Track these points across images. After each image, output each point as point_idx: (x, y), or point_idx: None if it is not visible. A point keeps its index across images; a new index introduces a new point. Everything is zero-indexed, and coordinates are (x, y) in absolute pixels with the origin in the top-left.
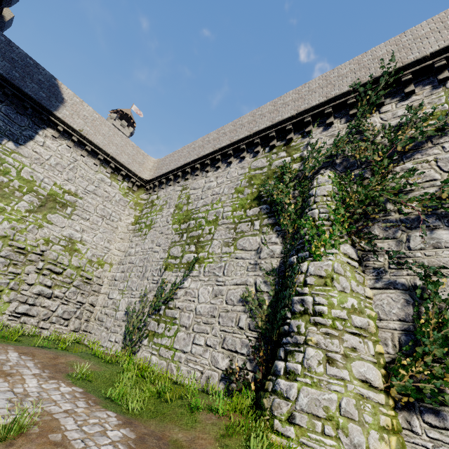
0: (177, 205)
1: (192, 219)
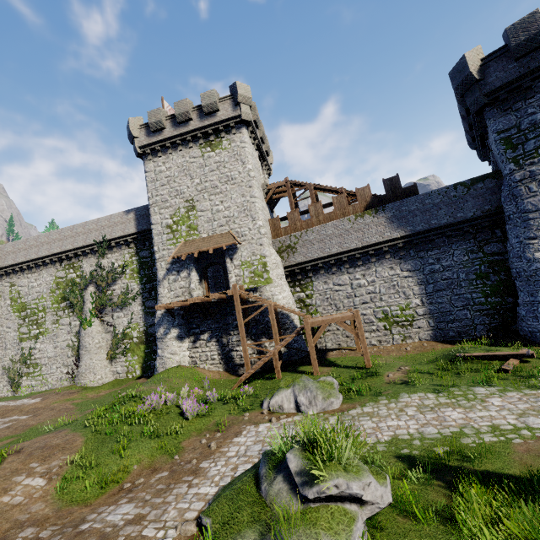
0: (12, 298)
1: (28, 309)
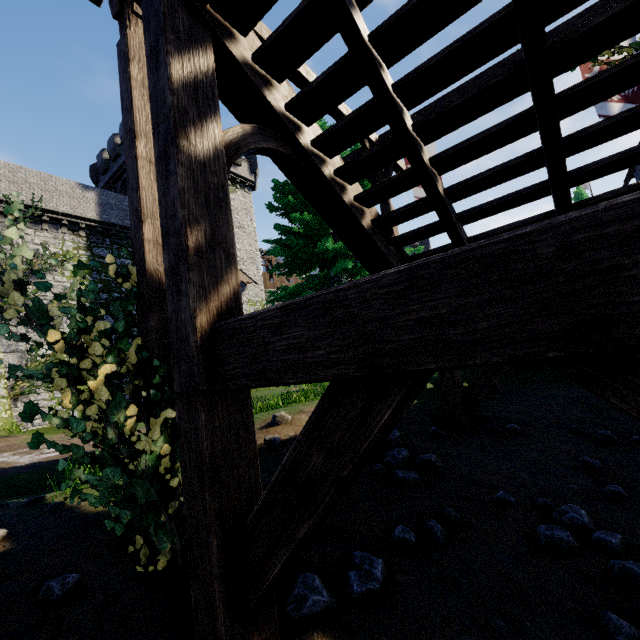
0: None
1: None
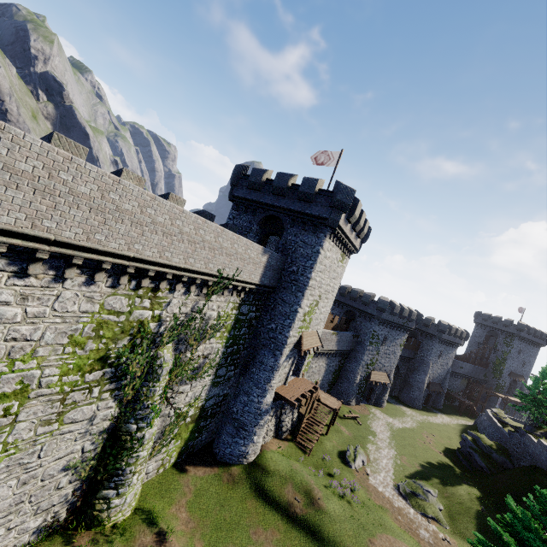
0: None
1: None
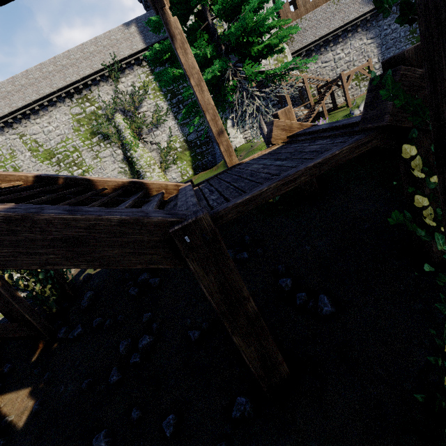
0: (30, 149)
1: (58, 154)
